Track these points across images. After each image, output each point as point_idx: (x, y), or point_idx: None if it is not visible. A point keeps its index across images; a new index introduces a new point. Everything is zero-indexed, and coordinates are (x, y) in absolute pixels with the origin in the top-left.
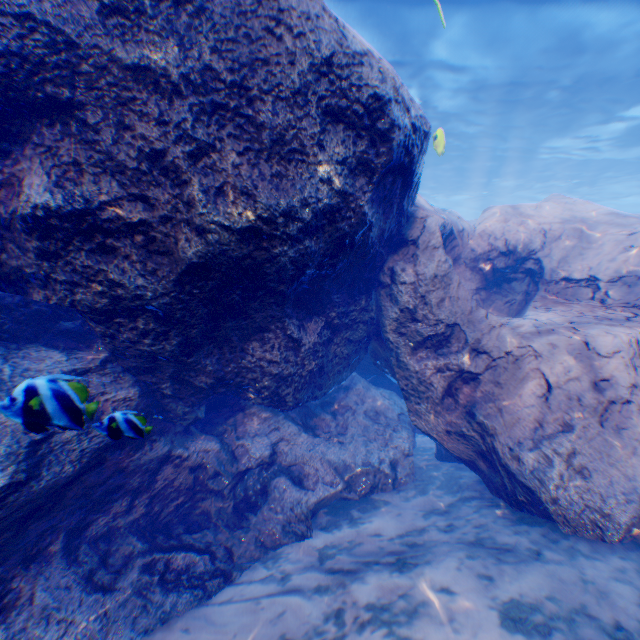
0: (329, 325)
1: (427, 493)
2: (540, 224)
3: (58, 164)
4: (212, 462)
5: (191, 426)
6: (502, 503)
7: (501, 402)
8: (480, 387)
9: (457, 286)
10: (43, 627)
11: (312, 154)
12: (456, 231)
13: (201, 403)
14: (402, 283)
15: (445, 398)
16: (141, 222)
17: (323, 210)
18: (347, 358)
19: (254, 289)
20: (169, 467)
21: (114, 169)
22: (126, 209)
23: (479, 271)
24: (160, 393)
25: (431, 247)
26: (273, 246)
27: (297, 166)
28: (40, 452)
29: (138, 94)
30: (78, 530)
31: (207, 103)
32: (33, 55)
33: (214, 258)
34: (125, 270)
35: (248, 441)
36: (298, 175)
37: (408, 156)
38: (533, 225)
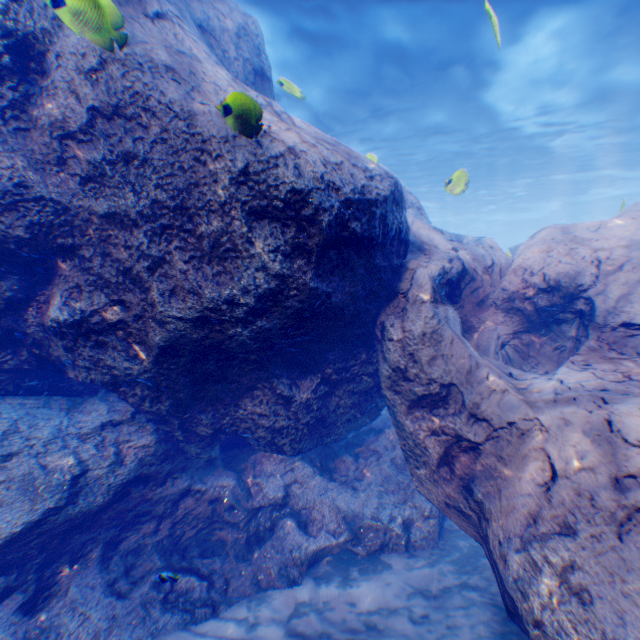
0: (324, 379)
1: (433, 566)
2: (596, 251)
3: (68, 287)
4: (228, 496)
5: (218, 460)
6: (500, 604)
7: (502, 481)
8: (481, 459)
9: (450, 343)
10: (70, 615)
11: (244, 250)
12: (483, 267)
13: (216, 444)
14: (390, 339)
15: (441, 466)
16: (120, 321)
17: (265, 293)
18: (357, 407)
19: (227, 358)
20: (189, 498)
21: (103, 284)
22: (110, 313)
23: (517, 310)
24: (175, 437)
25: (419, 301)
26: (226, 328)
27: (233, 262)
28: (79, 483)
29: (111, 230)
30: (113, 542)
31: (157, 226)
32: (47, 221)
33: (179, 341)
34: (114, 356)
35: (263, 480)
36: (235, 269)
37: (347, 231)
38: (585, 253)
